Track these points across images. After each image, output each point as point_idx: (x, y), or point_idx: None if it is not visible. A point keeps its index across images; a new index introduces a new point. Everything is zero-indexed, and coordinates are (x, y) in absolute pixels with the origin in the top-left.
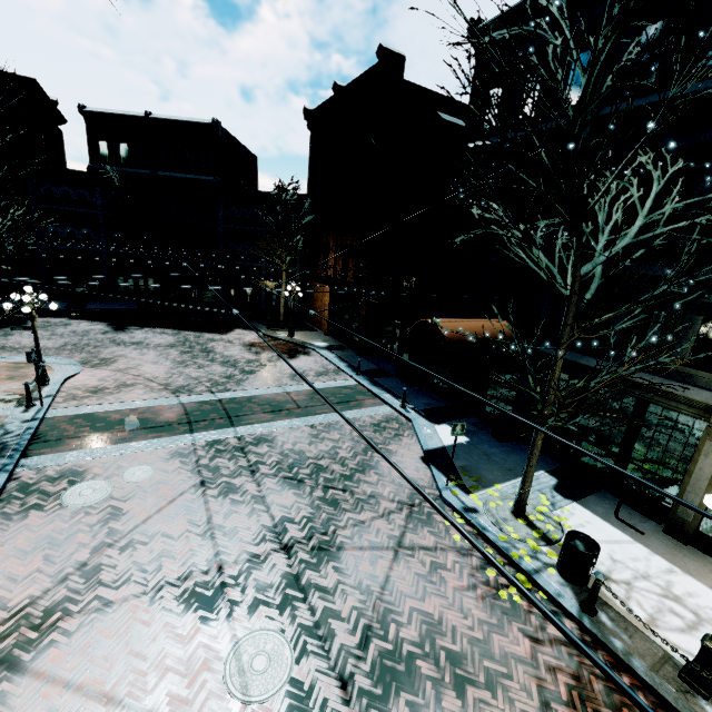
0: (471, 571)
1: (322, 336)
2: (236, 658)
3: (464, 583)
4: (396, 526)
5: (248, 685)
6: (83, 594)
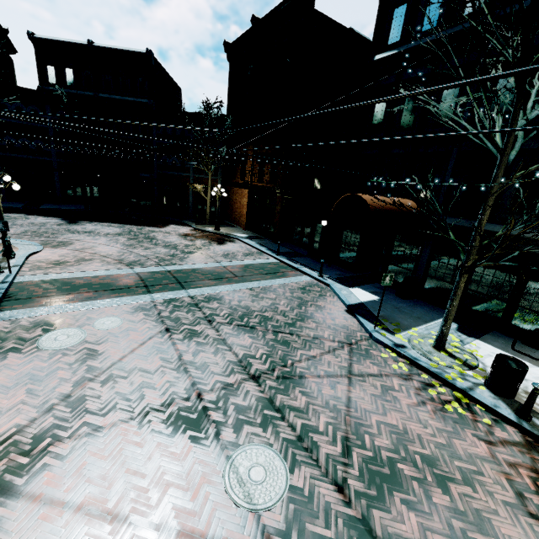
0: (415, 391)
1: (241, 230)
2: (233, 470)
3: (414, 400)
4: (343, 359)
5: (251, 495)
6: (71, 421)
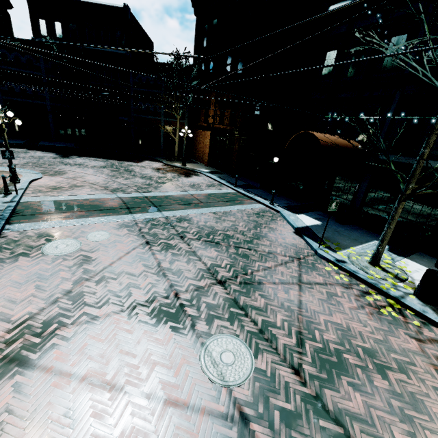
0: (355, 297)
1: (204, 166)
2: (207, 354)
3: (354, 305)
4: (293, 270)
5: (223, 374)
6: (73, 311)
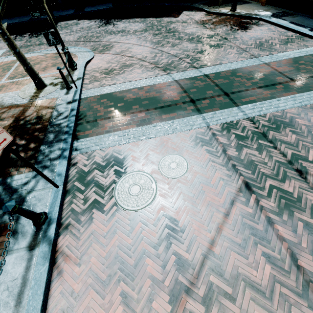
0: None
1: (259, 6)
2: None
3: None
4: None
5: None
6: None
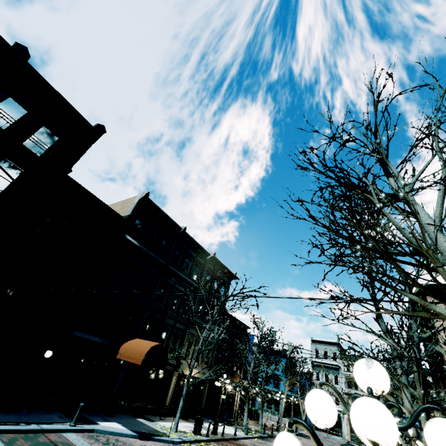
0: None
1: None
2: None
3: None
4: None
5: None
6: None
